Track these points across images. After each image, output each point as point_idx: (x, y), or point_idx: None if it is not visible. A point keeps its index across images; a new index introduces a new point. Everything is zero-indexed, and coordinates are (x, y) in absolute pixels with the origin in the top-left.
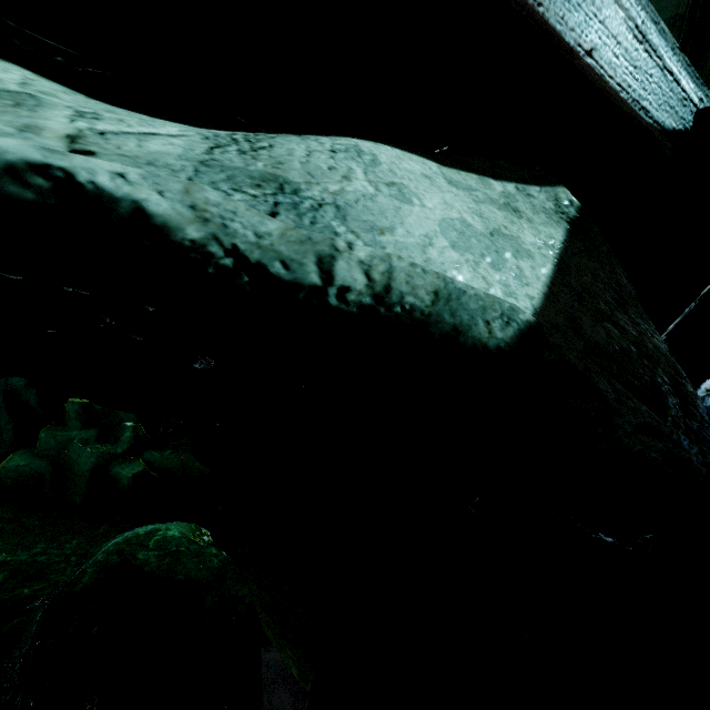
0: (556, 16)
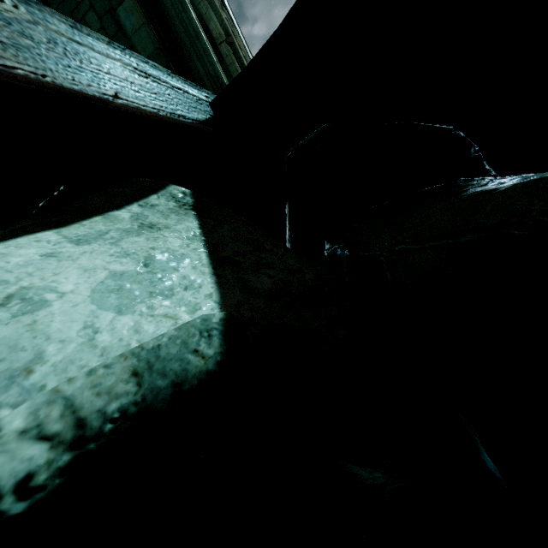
0: (66, 80)
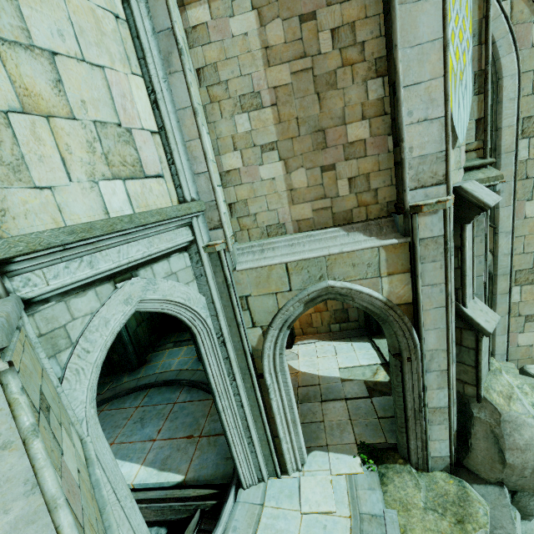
0: None
